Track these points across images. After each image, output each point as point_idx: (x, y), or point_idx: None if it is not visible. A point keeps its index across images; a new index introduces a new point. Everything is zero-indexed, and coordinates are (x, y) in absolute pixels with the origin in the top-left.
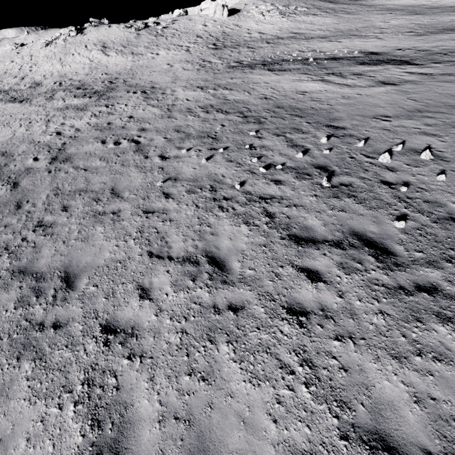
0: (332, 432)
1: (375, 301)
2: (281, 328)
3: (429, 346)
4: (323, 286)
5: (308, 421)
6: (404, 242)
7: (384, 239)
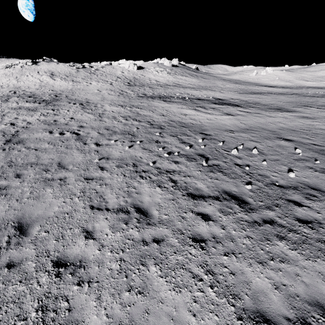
0: (232, 316)
1: (243, 230)
2: (190, 251)
3: (276, 254)
4: (212, 223)
5: (216, 312)
6: (252, 196)
7: (242, 195)
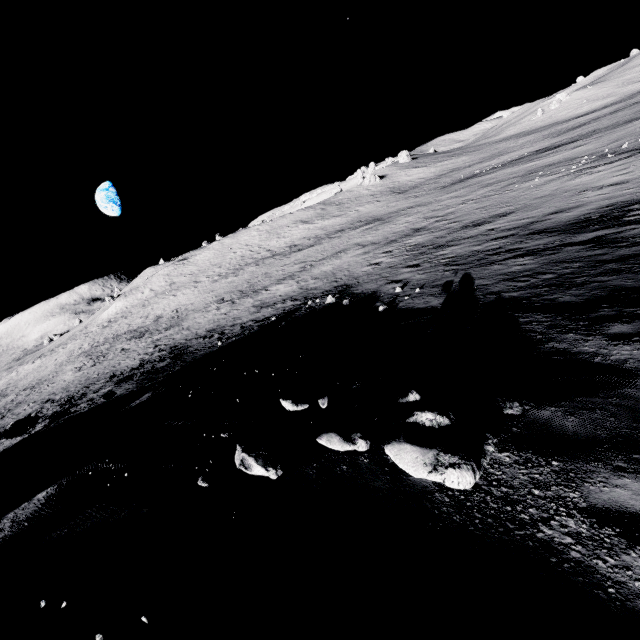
0: None
1: None
2: None
3: None
4: None
5: None
6: None
7: None
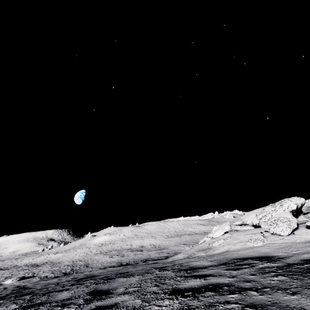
0: None
1: None
2: None
3: None
4: None
5: None
6: None
7: None
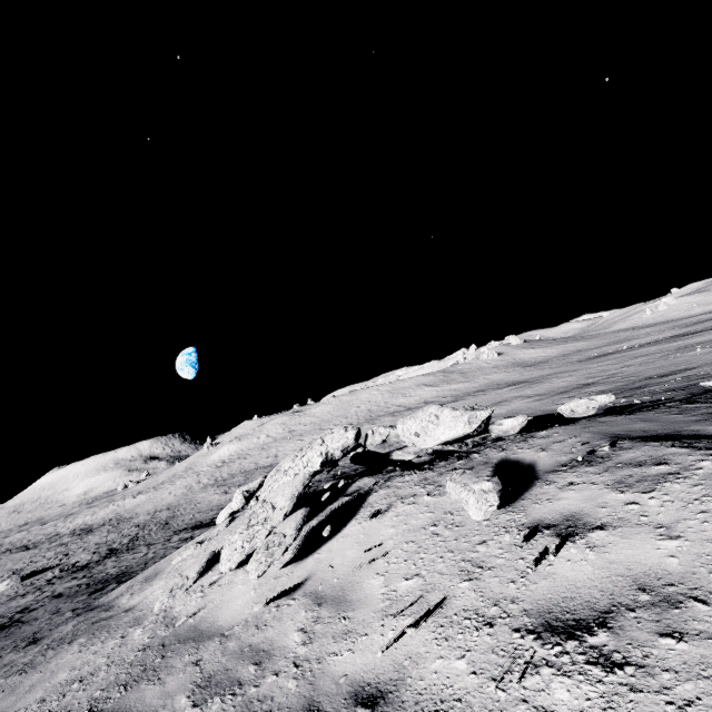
0: None
1: None
2: None
3: None
4: None
5: None
6: None
7: None
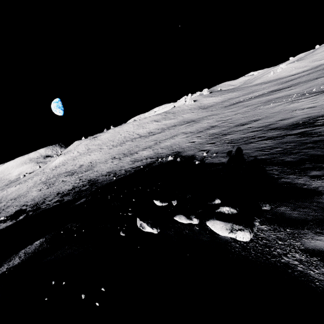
0: None
1: None
2: None
3: None
4: None
5: None
6: None
7: None
